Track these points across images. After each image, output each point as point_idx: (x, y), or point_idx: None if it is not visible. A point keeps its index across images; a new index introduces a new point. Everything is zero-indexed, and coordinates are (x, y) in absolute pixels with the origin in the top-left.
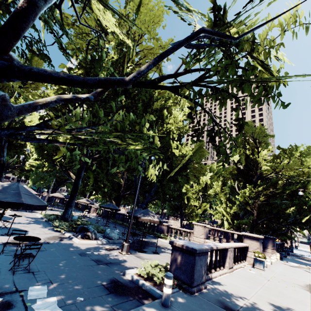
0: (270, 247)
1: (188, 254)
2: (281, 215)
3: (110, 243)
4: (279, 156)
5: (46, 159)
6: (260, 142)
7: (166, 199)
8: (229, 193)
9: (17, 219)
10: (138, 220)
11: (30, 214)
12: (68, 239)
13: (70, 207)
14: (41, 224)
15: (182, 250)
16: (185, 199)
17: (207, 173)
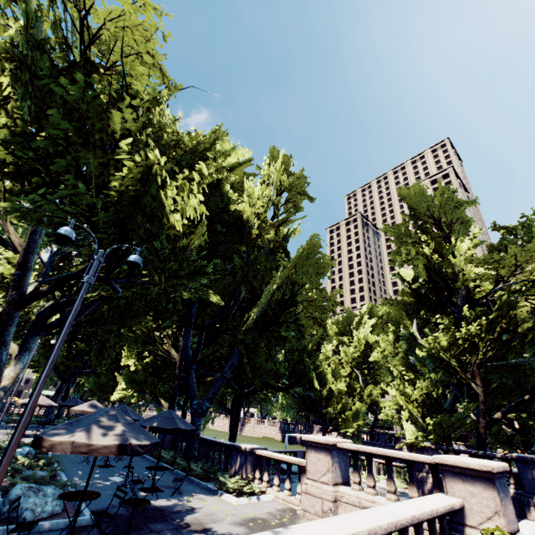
0: None
1: None
2: None
3: None
4: (501, 244)
5: None
6: (450, 222)
7: (281, 387)
8: (403, 351)
9: None
10: (192, 443)
11: None
12: None
13: None
14: None
15: None
16: (315, 381)
17: (365, 321)
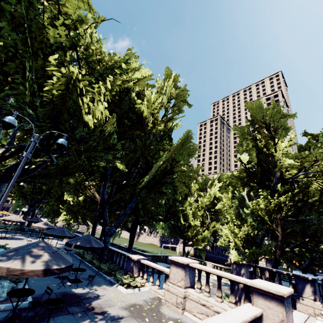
0: (310, 296)
1: None
2: (320, 238)
3: None
4: (307, 146)
5: None
6: (276, 128)
7: (161, 219)
8: (236, 207)
9: None
10: (103, 252)
11: None
12: None
13: None
14: None
15: None
16: (181, 218)
17: (215, 183)
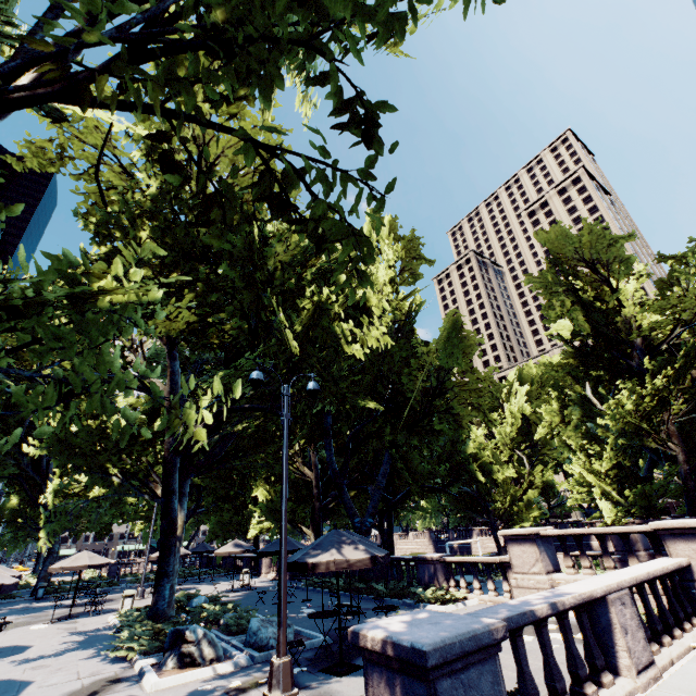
0: None
1: (409, 678)
2: None
3: (257, 664)
4: (673, 279)
5: (84, 472)
6: (606, 263)
7: (435, 487)
8: (580, 421)
9: (38, 649)
10: None
11: (96, 619)
12: (129, 684)
13: (165, 579)
14: (94, 647)
15: (389, 662)
16: (478, 473)
17: (516, 391)
